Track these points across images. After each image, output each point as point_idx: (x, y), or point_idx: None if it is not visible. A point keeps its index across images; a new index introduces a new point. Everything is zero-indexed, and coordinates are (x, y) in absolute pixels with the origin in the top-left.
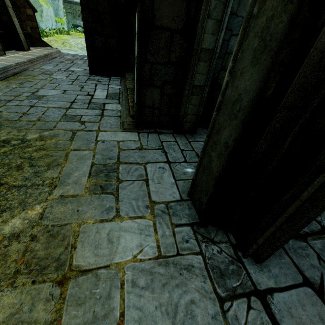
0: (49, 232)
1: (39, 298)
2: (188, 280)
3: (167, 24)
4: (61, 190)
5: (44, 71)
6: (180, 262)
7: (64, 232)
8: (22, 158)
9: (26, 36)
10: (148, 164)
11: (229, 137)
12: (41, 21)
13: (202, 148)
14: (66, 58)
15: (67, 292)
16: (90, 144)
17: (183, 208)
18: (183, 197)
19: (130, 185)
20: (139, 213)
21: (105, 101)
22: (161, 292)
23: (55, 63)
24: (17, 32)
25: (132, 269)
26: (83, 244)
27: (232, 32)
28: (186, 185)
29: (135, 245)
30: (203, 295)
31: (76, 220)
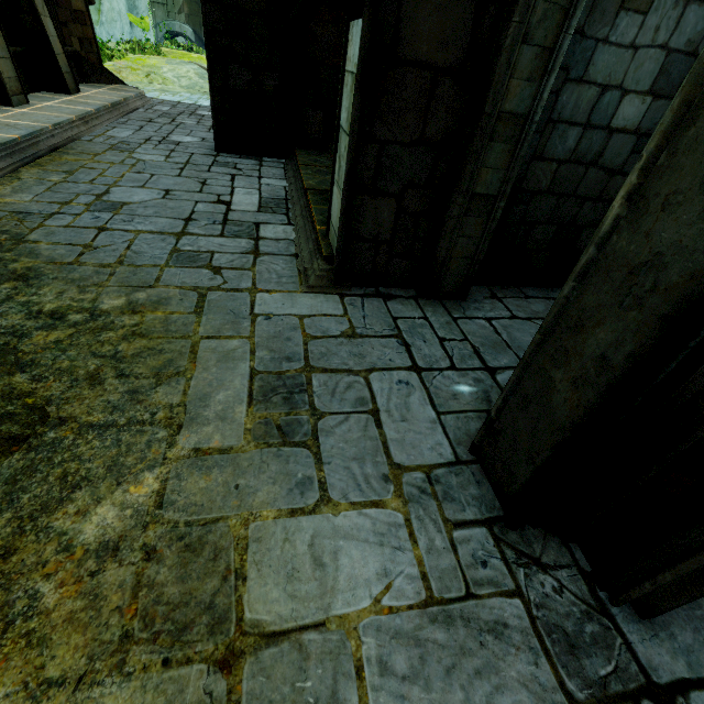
0: (183, 540)
1: (184, 703)
2: (500, 658)
3: (426, 54)
4: (194, 435)
5: (116, 142)
6: (475, 614)
7: (214, 539)
8: (97, 356)
9: (70, 59)
10: (372, 374)
11: (615, 347)
12: (99, 23)
13: (524, 356)
14: (158, 112)
15: (242, 688)
16: (241, 324)
17: (463, 483)
18: (460, 456)
19: (341, 425)
20: (371, 493)
21: (259, 218)
22: (446, 689)
23: (136, 124)
24: (51, 51)
25: (375, 632)
26: (259, 569)
27: (569, 74)
28: (462, 426)
29: (373, 573)
30: (538, 696)
31: (236, 509)
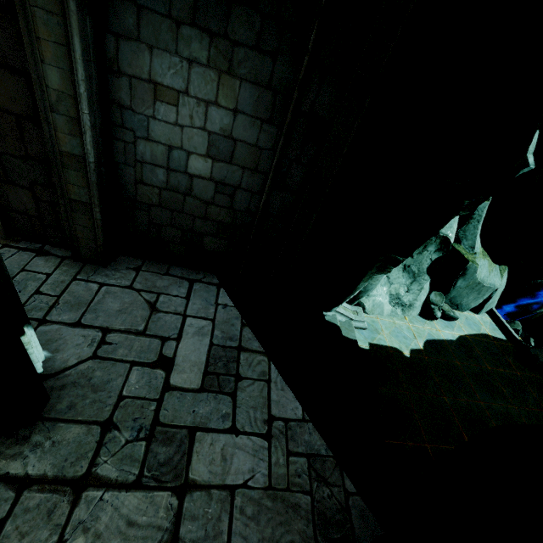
0: None
1: None
2: None
3: (3, 104)
4: None
5: None
6: None
7: None
8: None
9: None
10: None
11: None
12: None
13: None
14: None
15: None
16: None
17: None
18: None
19: None
20: None
21: None
22: None
23: None
24: None
25: None
26: None
27: (136, 134)
28: None
29: None
30: None
31: None
